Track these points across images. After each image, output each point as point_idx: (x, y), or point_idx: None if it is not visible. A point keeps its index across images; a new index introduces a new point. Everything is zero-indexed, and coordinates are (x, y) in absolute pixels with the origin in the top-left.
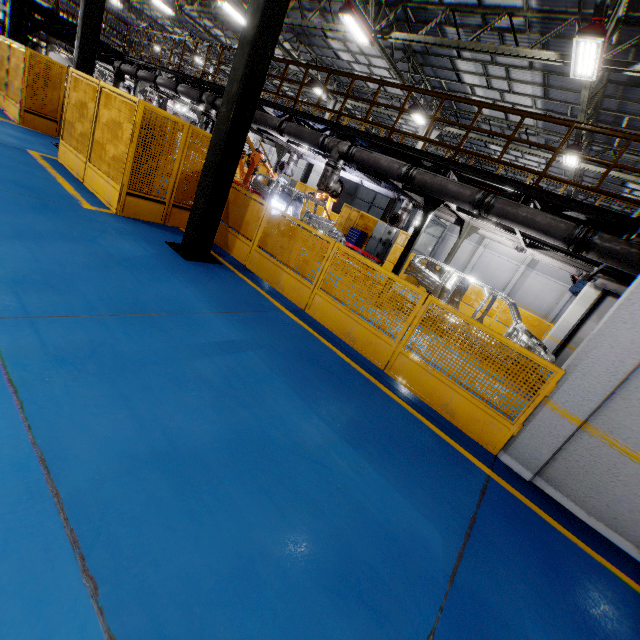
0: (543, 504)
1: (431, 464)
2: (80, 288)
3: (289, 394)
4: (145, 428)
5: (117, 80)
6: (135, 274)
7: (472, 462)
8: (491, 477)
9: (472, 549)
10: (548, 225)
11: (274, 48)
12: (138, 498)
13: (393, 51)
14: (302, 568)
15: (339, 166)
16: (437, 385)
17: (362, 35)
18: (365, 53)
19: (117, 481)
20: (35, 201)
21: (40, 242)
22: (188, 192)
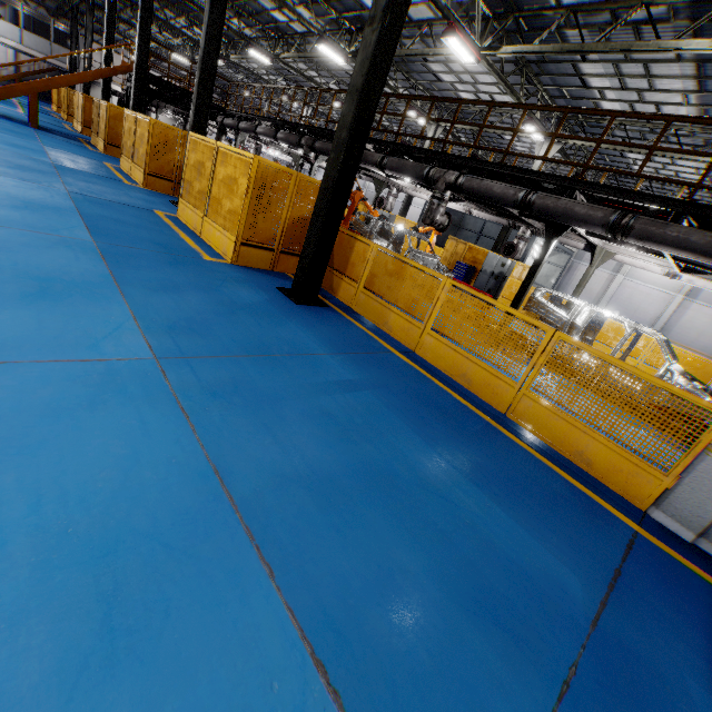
0: (709, 569)
1: (565, 512)
2: (216, 332)
3: (408, 432)
4: (287, 453)
5: (220, 134)
6: (256, 319)
7: (615, 515)
8: (639, 533)
9: (617, 600)
10: (706, 245)
11: (382, 90)
12: (291, 509)
13: (503, 65)
14: (438, 586)
15: (446, 197)
16: (569, 430)
17: (467, 55)
18: (470, 71)
19: (273, 494)
20: (168, 257)
21: (179, 293)
22: (294, 238)
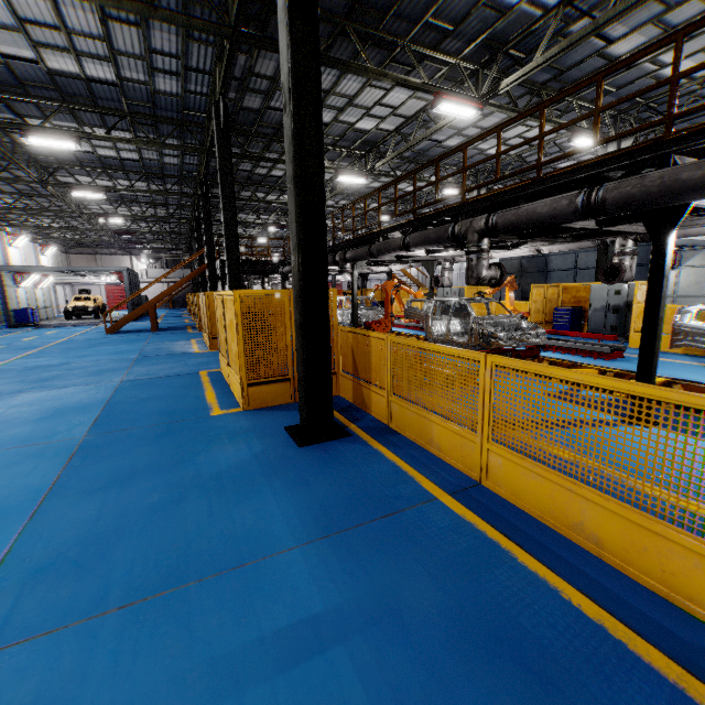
0: None
1: None
2: (115, 556)
3: None
4: None
5: (283, 281)
6: (212, 499)
7: None
8: None
9: None
10: None
11: (322, 166)
12: None
13: (514, 100)
14: None
15: (484, 247)
16: None
17: (466, 109)
18: (486, 127)
19: None
20: (162, 428)
21: (124, 486)
22: None
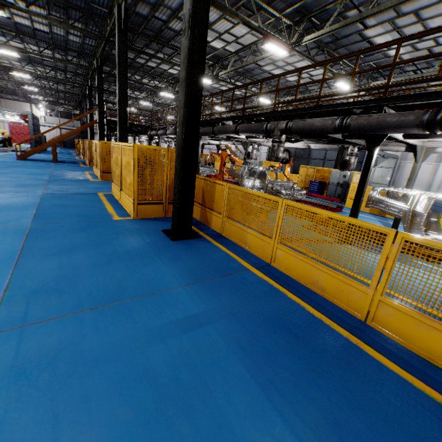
0: None
1: None
2: (79, 287)
3: (245, 382)
4: None
5: (150, 141)
6: (128, 263)
7: None
8: None
9: None
10: None
11: (203, 75)
12: None
13: (309, 50)
14: None
15: (282, 140)
16: None
17: (281, 50)
18: (290, 63)
19: None
20: (83, 224)
21: (70, 253)
22: None
